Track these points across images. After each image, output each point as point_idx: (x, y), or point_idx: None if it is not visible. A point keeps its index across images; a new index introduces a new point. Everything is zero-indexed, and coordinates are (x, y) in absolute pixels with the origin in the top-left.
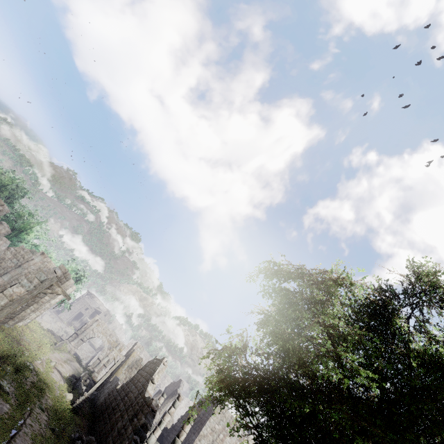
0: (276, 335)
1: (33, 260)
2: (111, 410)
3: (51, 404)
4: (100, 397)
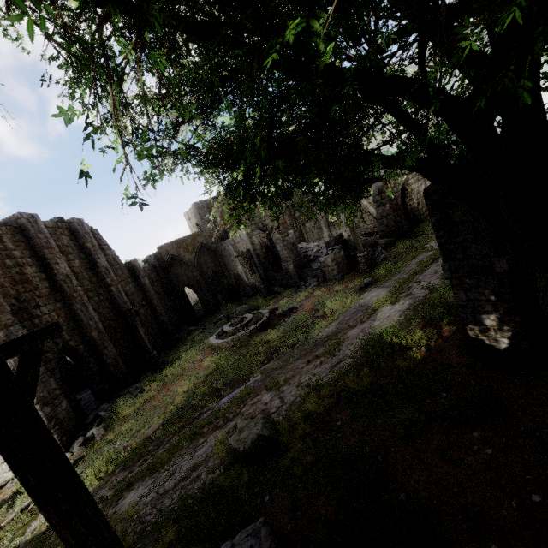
0: None
1: None
2: None
3: None
4: None
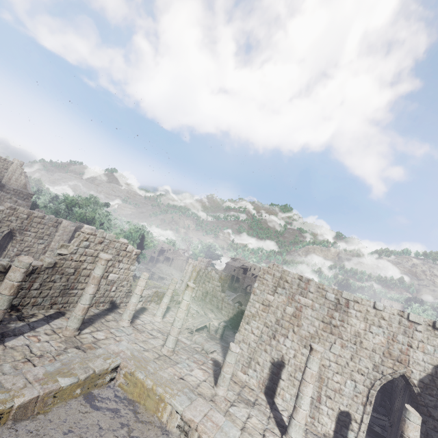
0: None
1: None
2: None
3: None
4: None
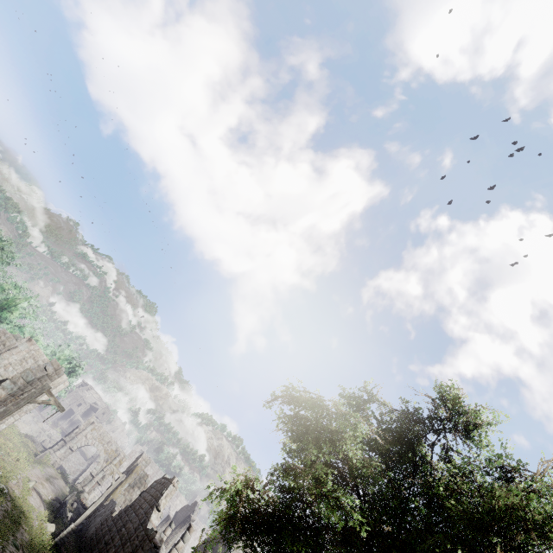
0: (285, 469)
1: (17, 348)
2: (103, 545)
3: (28, 539)
4: (90, 528)
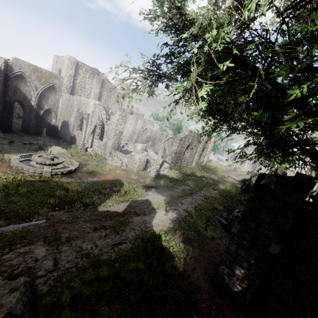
0: None
1: None
2: None
3: (222, 188)
4: None
